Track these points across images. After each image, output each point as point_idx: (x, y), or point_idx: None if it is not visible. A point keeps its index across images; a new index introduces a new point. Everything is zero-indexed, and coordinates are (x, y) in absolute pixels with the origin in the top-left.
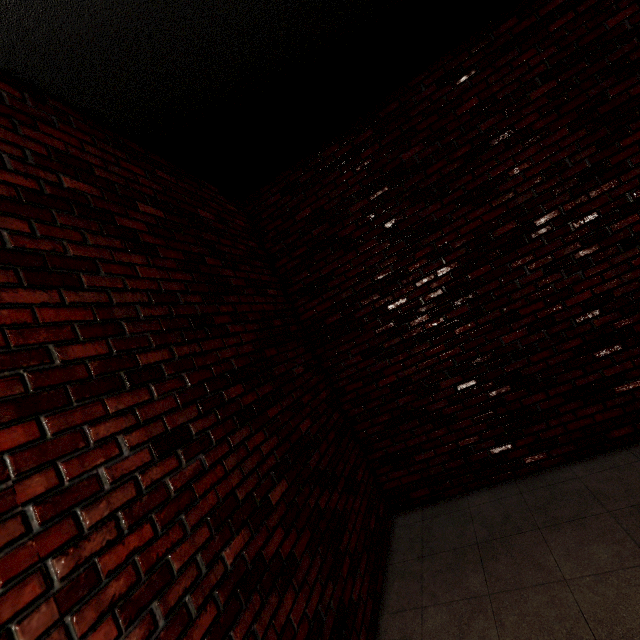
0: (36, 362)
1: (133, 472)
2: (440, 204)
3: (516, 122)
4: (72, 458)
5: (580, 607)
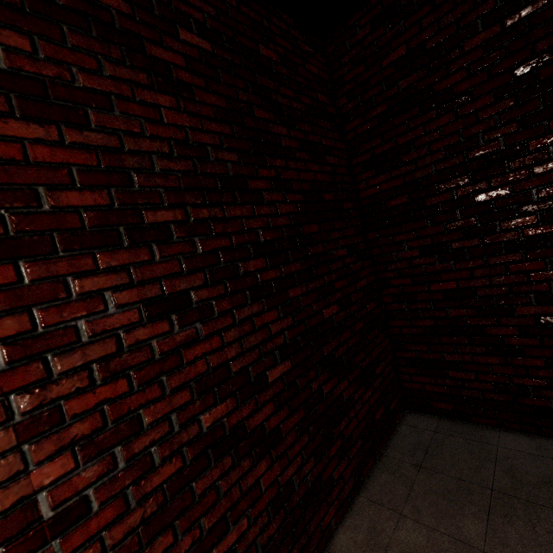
0: (21, 204)
1: (116, 329)
2: None
3: None
4: (50, 307)
5: None
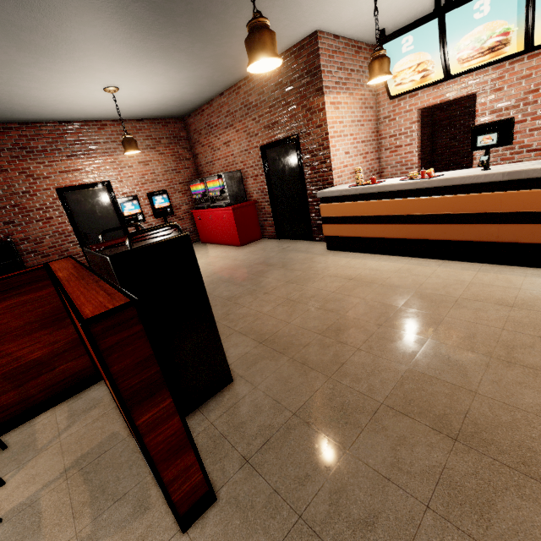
0: None
1: None
2: None
3: None
4: None
5: None
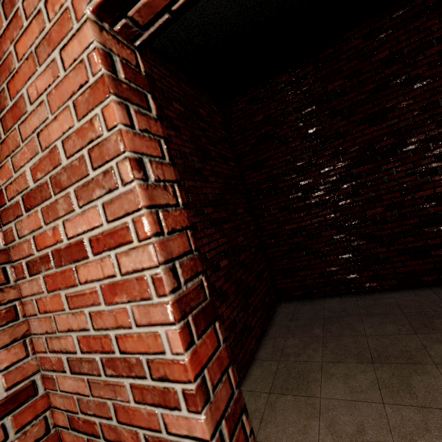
0: None
1: None
2: (347, 121)
3: (411, 70)
4: None
5: (369, 345)
